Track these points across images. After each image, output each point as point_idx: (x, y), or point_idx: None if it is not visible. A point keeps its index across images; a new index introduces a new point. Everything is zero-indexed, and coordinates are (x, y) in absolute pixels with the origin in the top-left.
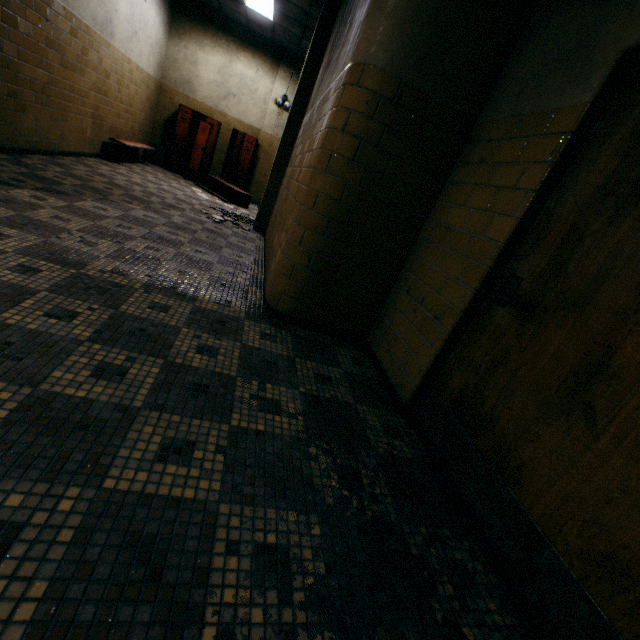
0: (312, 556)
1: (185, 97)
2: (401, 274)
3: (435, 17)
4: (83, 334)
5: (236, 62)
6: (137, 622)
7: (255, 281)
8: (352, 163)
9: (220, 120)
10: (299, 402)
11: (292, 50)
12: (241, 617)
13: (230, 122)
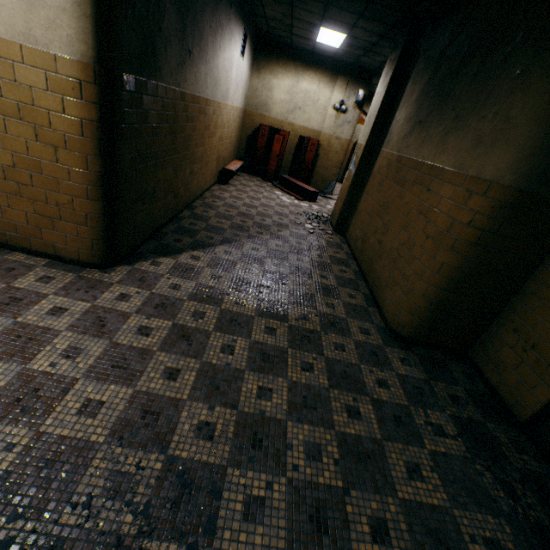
0: (512, 547)
1: (262, 116)
2: (503, 312)
3: None
4: (324, 382)
5: (301, 81)
6: None
7: (367, 299)
8: (474, 245)
9: (288, 129)
10: (451, 424)
11: (349, 62)
12: None
13: (296, 129)
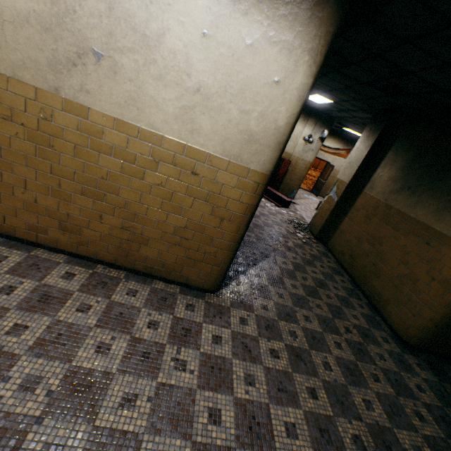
0: None
1: None
2: None
3: None
4: (391, 390)
5: None
6: None
7: (370, 308)
8: None
9: None
10: None
11: (319, 110)
12: None
13: None
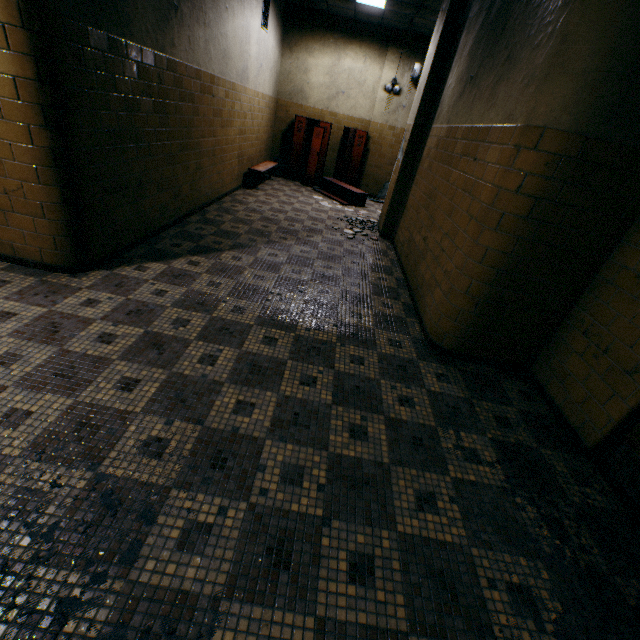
0: (548, 596)
1: (298, 106)
2: (572, 311)
3: (633, 68)
4: (327, 398)
5: (344, 58)
6: (457, 628)
7: (407, 309)
8: (525, 220)
9: (330, 121)
10: (491, 449)
11: (401, 28)
12: (516, 635)
13: (340, 120)
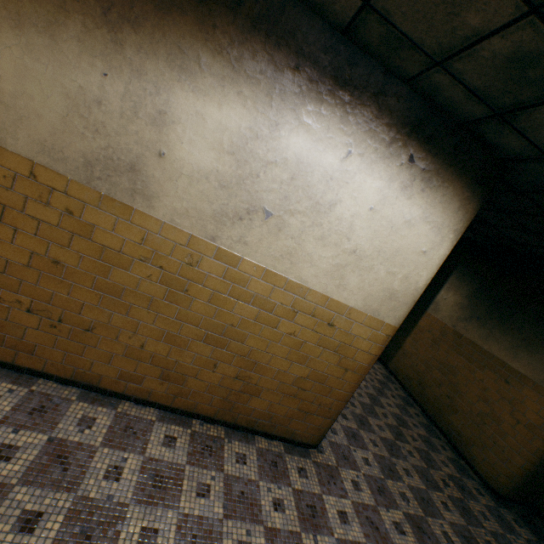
0: None
1: None
2: None
3: None
4: None
5: None
6: None
7: (451, 449)
8: None
9: None
10: None
11: None
12: None
13: None
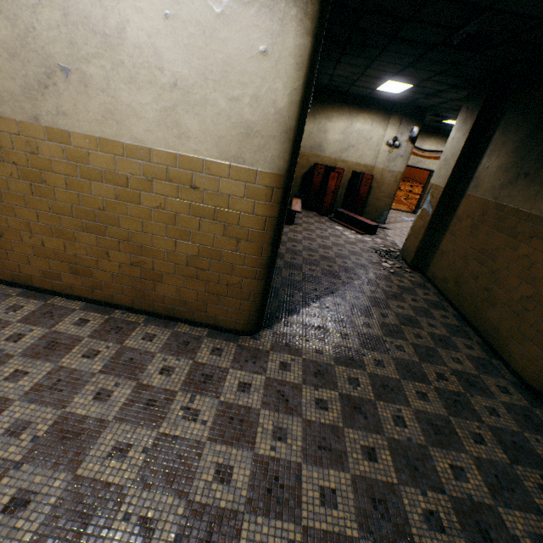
0: None
1: (317, 156)
2: None
3: None
4: (502, 456)
5: (355, 122)
6: None
7: (484, 349)
8: None
9: (341, 166)
10: None
11: (402, 102)
12: None
13: (349, 166)
